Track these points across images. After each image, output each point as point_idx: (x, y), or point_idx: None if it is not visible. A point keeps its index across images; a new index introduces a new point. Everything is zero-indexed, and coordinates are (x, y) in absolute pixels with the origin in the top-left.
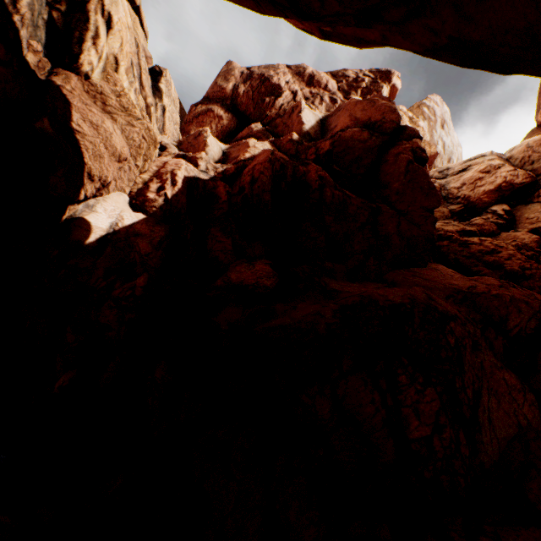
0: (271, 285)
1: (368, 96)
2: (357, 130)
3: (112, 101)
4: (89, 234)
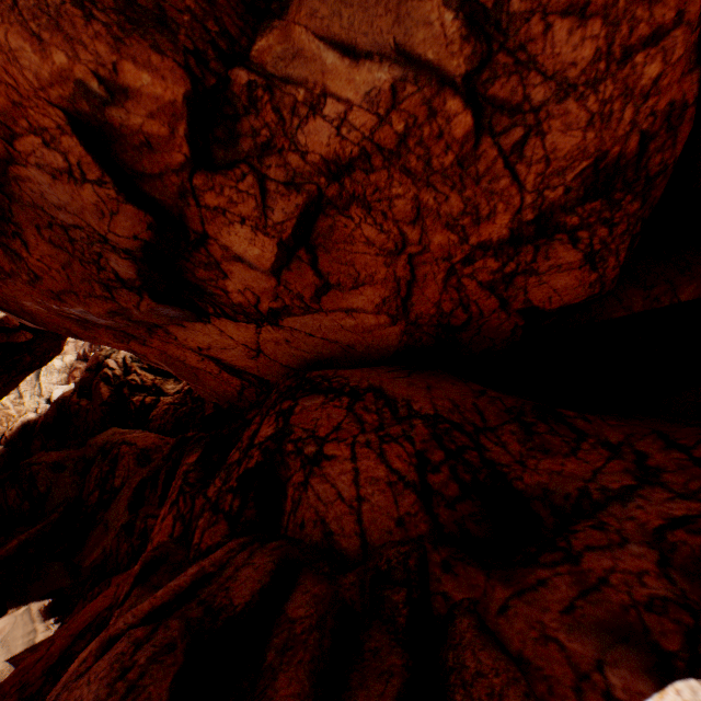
0: None
1: None
2: (86, 373)
3: None
4: None
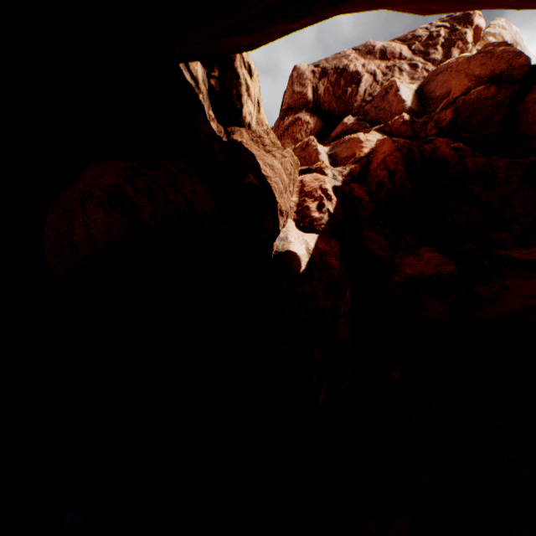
0: (454, 270)
1: (451, 49)
2: (482, 88)
3: (266, 140)
4: (300, 263)
